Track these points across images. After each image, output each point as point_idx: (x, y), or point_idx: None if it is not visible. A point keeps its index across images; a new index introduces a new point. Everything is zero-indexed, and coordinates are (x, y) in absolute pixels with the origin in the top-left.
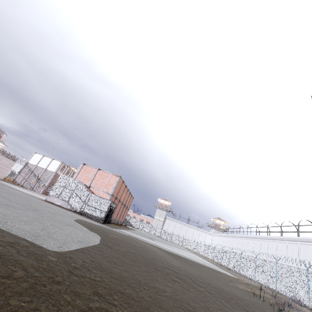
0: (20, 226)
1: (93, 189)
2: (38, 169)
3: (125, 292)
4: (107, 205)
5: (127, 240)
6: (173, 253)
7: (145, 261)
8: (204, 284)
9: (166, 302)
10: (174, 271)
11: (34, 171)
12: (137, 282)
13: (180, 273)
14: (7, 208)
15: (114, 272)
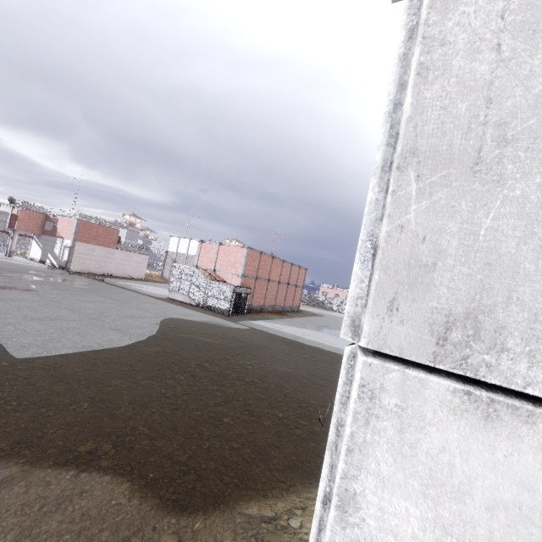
0: (22, 340)
1: (219, 274)
2: (180, 256)
3: (40, 385)
4: (229, 293)
5: (203, 337)
6: (312, 347)
7: (170, 360)
8: (246, 383)
9: (81, 394)
10: (209, 369)
11: (177, 260)
12: (83, 379)
13: (218, 371)
14: (47, 323)
15: (68, 371)
